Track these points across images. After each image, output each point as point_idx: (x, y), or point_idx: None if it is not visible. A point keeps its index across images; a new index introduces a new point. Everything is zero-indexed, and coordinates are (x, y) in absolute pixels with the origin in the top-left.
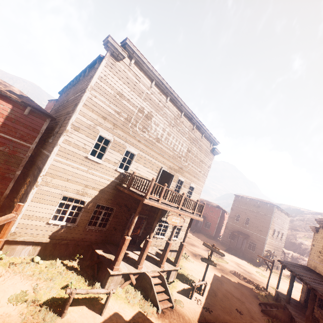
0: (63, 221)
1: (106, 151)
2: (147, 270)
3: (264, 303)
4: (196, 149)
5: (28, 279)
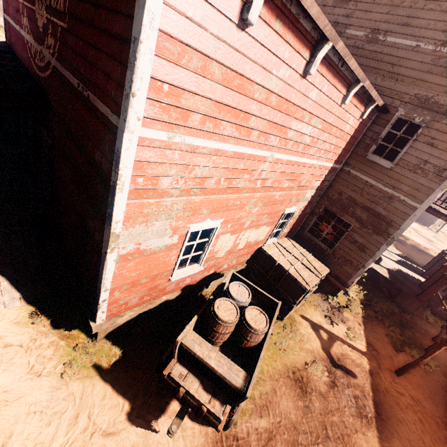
0: None
1: None
2: None
3: None
4: None
5: (370, 320)
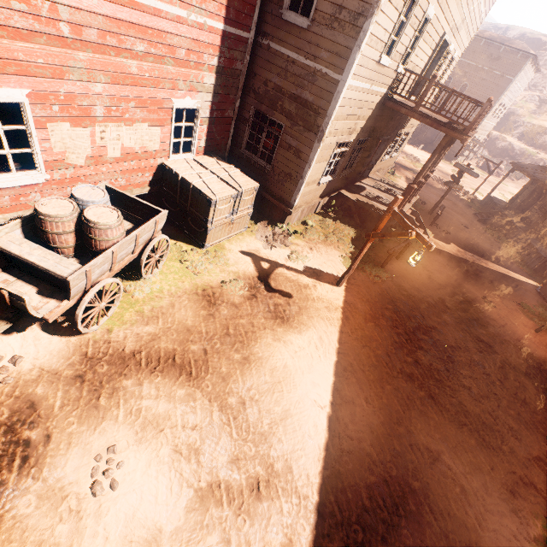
0: (326, 177)
1: (401, 32)
2: (405, 210)
3: (480, 213)
4: None
5: (327, 245)
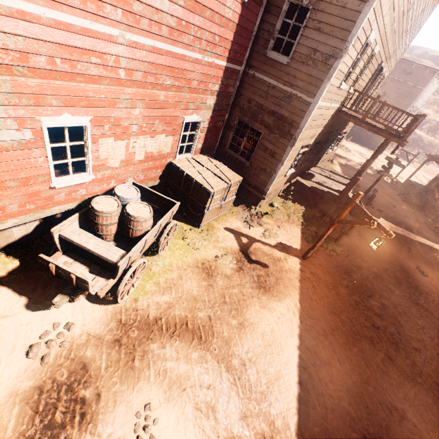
0: (290, 170)
1: (356, 65)
2: (349, 194)
3: (403, 194)
4: (432, 1)
5: (290, 223)
